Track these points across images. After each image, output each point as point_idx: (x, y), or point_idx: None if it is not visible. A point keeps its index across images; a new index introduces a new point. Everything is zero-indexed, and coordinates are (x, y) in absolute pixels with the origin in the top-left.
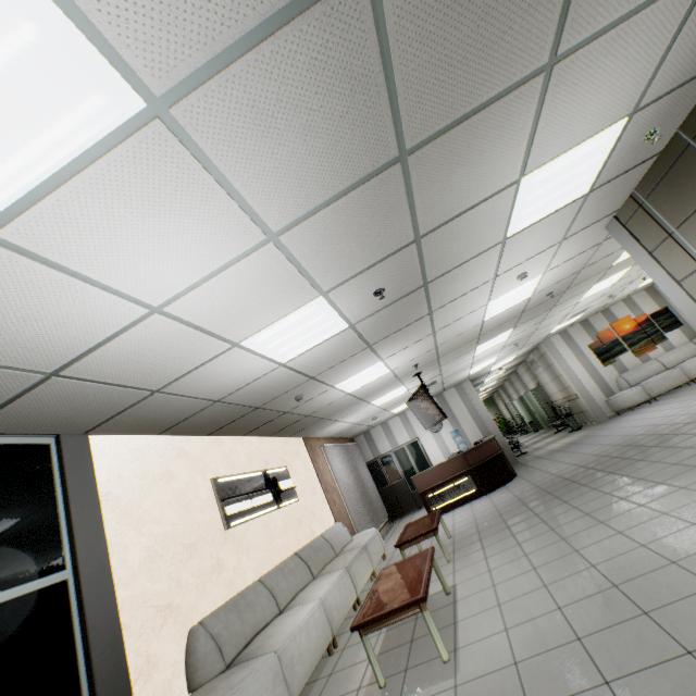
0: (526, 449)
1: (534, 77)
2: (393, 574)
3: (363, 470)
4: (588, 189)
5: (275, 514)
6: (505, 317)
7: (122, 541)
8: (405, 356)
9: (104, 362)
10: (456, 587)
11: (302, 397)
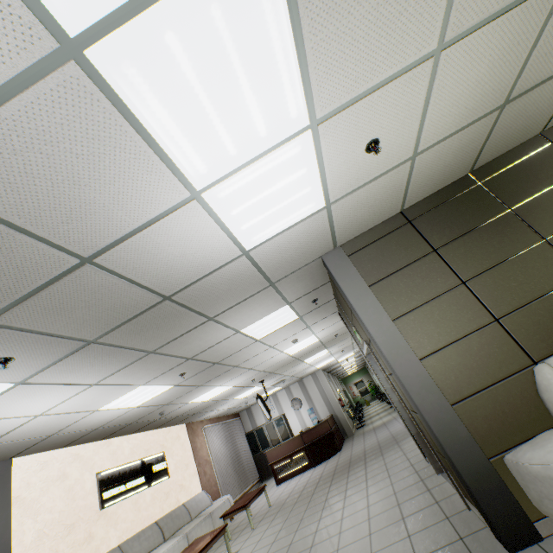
0: (368, 421)
1: (206, 322)
2: (194, 544)
3: (241, 440)
4: (299, 316)
5: (146, 492)
6: (309, 349)
7: (22, 527)
8: (237, 380)
9: (15, 435)
10: (237, 552)
11: (164, 413)
